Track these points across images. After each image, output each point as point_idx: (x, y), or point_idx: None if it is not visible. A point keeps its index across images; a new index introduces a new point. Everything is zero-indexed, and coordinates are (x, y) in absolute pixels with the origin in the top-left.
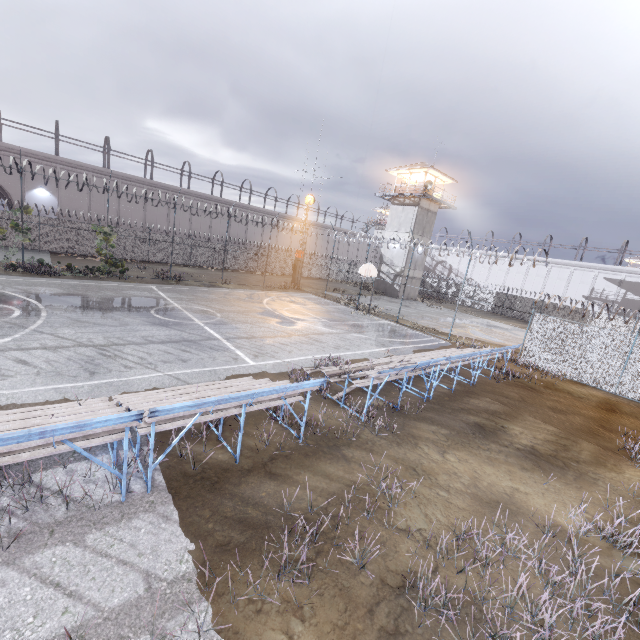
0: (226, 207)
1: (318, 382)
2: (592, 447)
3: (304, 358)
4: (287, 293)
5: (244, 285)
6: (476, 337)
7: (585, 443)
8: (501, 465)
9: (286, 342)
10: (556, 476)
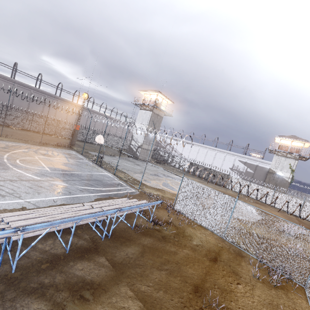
0: (42, 95)
1: None
2: None
3: None
4: (53, 148)
5: (23, 140)
6: (162, 187)
7: None
8: None
9: None
10: None
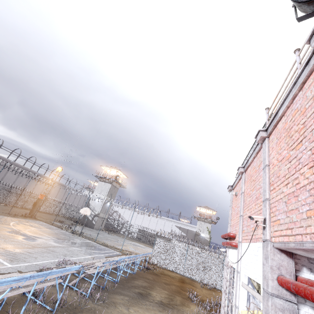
0: None
1: (79, 267)
2: (180, 298)
3: (46, 261)
4: (27, 220)
5: None
6: (132, 250)
7: (177, 297)
8: (151, 311)
9: (32, 251)
10: (171, 312)
